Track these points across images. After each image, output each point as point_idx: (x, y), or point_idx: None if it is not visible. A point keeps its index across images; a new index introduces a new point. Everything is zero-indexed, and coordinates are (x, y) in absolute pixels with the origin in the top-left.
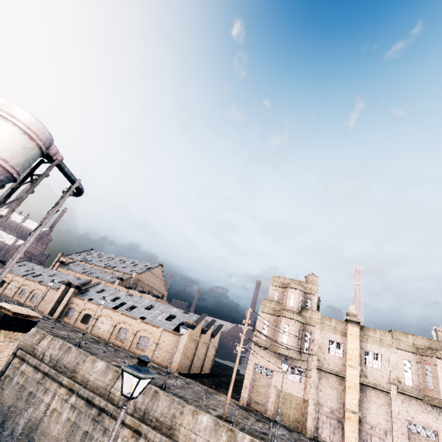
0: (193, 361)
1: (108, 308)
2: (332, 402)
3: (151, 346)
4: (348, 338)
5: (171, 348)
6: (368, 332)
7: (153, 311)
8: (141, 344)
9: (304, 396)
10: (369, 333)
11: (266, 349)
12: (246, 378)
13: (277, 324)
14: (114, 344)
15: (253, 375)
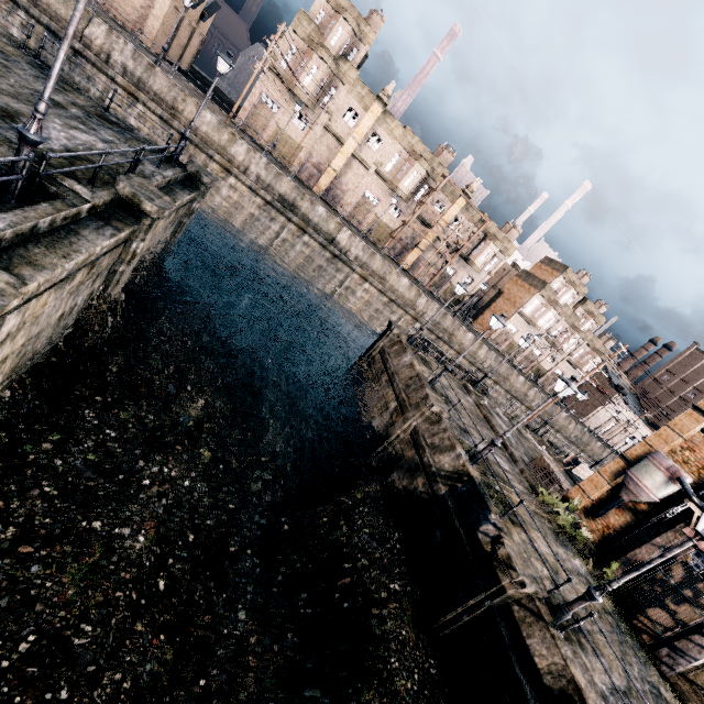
0: (172, 45)
1: None
2: (322, 158)
3: None
4: (368, 114)
5: (141, 6)
6: (388, 119)
7: None
8: None
9: (301, 143)
10: (388, 120)
11: (281, 82)
12: (249, 102)
13: (305, 59)
14: None
15: (257, 102)
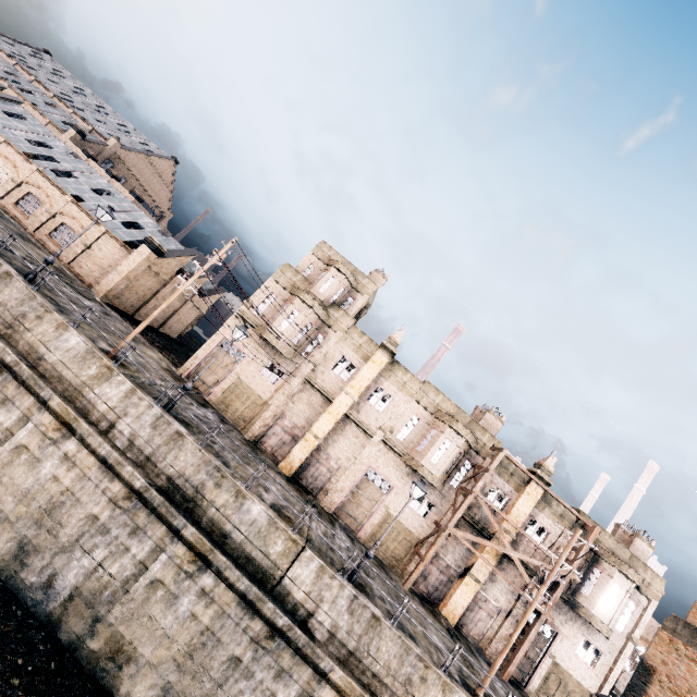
0: (146, 305)
1: (14, 147)
2: (300, 419)
3: (76, 246)
4: (368, 364)
5: (110, 265)
6: (397, 370)
7: (106, 200)
8: (59, 236)
9: (268, 399)
10: (398, 372)
11: (251, 328)
12: (203, 349)
13: (286, 305)
14: (8, 213)
15: (216, 350)
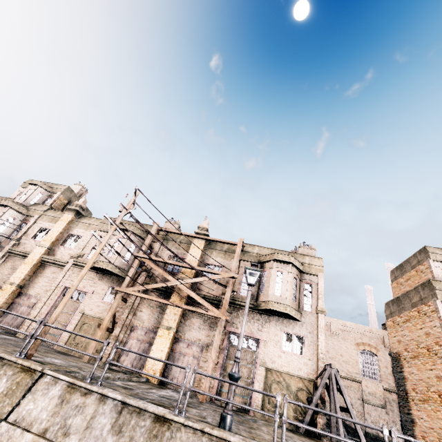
0: None
1: None
2: (3, 280)
3: None
4: (57, 223)
5: None
6: (83, 219)
7: None
8: None
9: None
10: (83, 220)
11: None
12: None
13: None
14: None
15: None
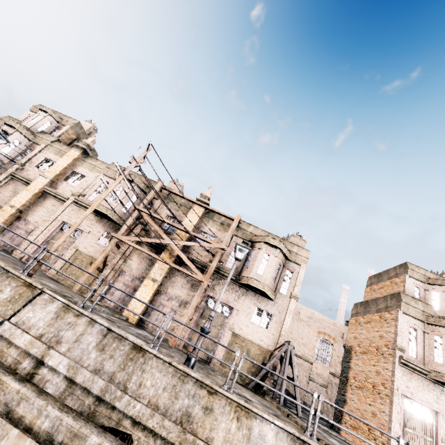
0: None
1: None
2: (4, 201)
3: None
4: (63, 157)
5: None
6: (89, 160)
7: None
8: None
9: None
10: (89, 161)
11: None
12: None
13: None
14: None
15: None
